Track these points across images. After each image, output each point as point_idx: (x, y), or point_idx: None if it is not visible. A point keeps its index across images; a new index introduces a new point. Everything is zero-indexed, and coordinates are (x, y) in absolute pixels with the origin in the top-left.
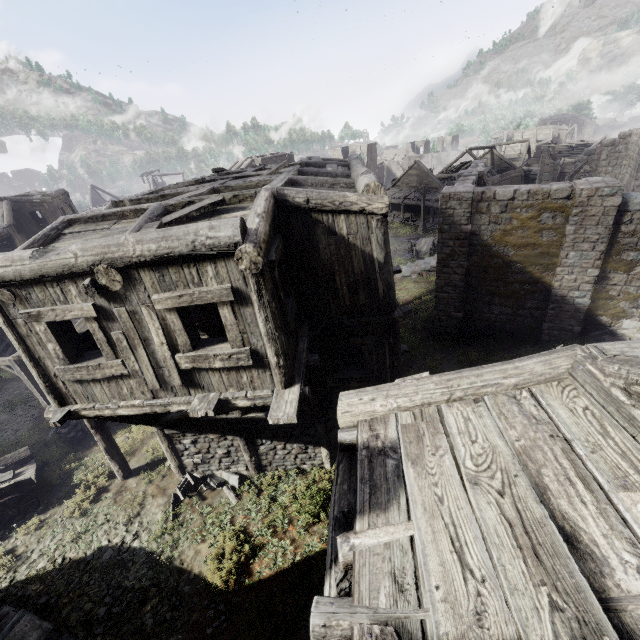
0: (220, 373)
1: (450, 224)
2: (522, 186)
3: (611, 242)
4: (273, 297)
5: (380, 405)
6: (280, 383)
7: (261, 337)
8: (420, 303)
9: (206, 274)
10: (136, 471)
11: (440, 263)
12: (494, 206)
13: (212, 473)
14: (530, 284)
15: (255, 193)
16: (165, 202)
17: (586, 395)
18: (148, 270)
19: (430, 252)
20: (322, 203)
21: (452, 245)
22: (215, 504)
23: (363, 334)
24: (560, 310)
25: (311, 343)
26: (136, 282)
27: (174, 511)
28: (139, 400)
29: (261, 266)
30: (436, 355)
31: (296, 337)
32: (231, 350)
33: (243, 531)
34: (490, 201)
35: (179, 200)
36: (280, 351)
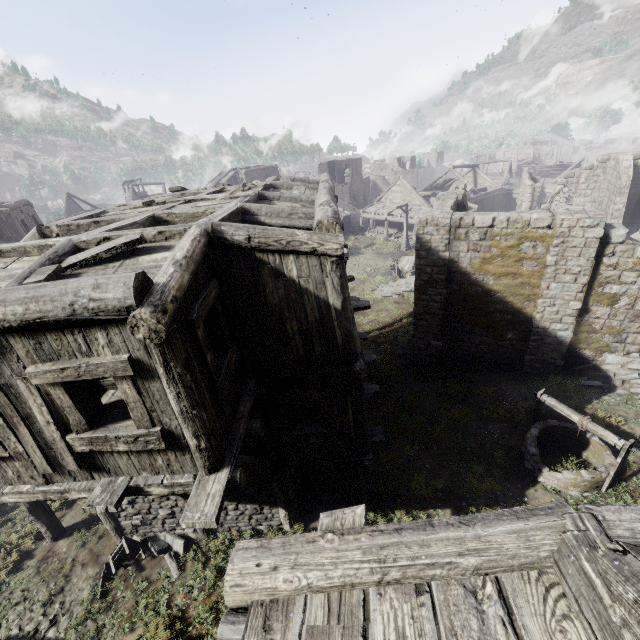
0: (128, 455)
1: (428, 250)
2: (501, 213)
3: (593, 274)
4: (187, 368)
5: (283, 580)
6: (203, 468)
7: (175, 416)
8: (400, 326)
9: (96, 342)
10: (70, 530)
11: (418, 290)
12: (473, 233)
13: (155, 535)
14: (511, 314)
15: (184, 229)
16: (77, 237)
17: (582, 621)
18: (19, 336)
19: (412, 271)
20: (266, 242)
21: (430, 272)
22: (153, 577)
23: (321, 386)
24: (542, 342)
25: (258, 400)
26: (5, 350)
27: (104, 587)
28: (29, 485)
29: (164, 335)
30: (414, 387)
31: (236, 398)
32: (137, 431)
33: (180, 616)
34: (469, 228)
35: (94, 235)
36: (200, 432)
